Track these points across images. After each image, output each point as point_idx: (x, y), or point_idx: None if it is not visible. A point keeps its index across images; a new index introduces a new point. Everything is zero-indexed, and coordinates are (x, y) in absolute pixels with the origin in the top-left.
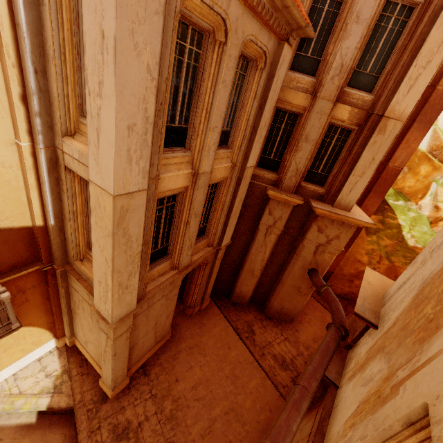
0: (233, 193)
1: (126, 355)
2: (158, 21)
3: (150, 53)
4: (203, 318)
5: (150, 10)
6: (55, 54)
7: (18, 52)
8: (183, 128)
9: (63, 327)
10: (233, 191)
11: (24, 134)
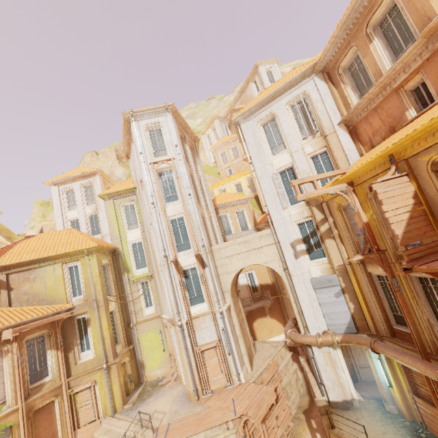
0: None
1: None
2: None
3: None
4: None
5: None
6: None
7: None
8: None
9: None
10: None
11: None
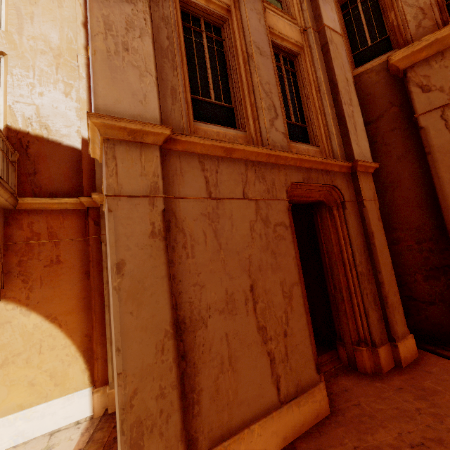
0: (326, 69)
1: (162, 317)
2: None
3: None
4: (420, 378)
5: None
6: None
7: None
8: None
9: (105, 356)
10: (324, 67)
11: (82, 49)
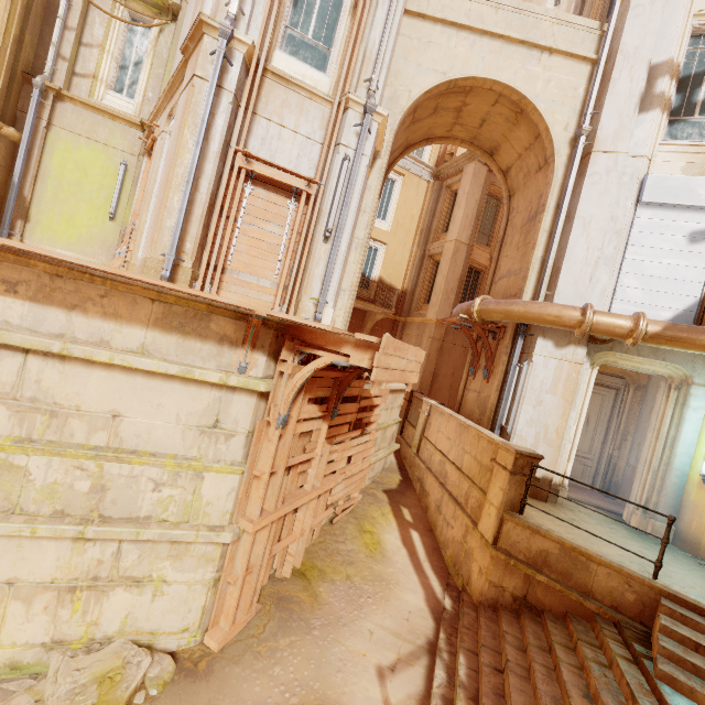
0: None
1: (432, 370)
2: (481, 189)
3: (477, 196)
4: None
5: (479, 186)
6: (439, 215)
7: (425, 218)
8: (487, 237)
9: None
10: None
11: (416, 245)
